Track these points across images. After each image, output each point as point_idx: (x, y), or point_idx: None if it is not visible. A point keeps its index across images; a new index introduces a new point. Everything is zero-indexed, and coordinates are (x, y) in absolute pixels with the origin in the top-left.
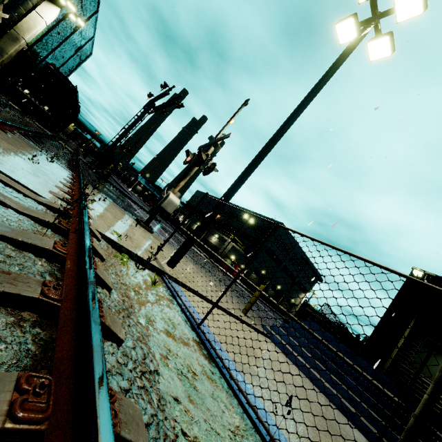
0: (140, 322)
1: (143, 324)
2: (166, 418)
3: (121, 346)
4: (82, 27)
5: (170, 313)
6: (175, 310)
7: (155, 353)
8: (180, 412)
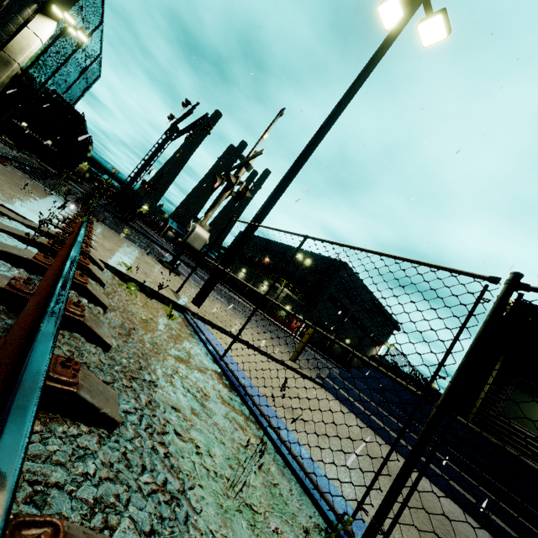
0: (143, 344)
1: (147, 346)
2: (155, 417)
3: (110, 353)
4: (85, 43)
5: (187, 345)
6: (194, 343)
7: (156, 370)
8: (177, 418)
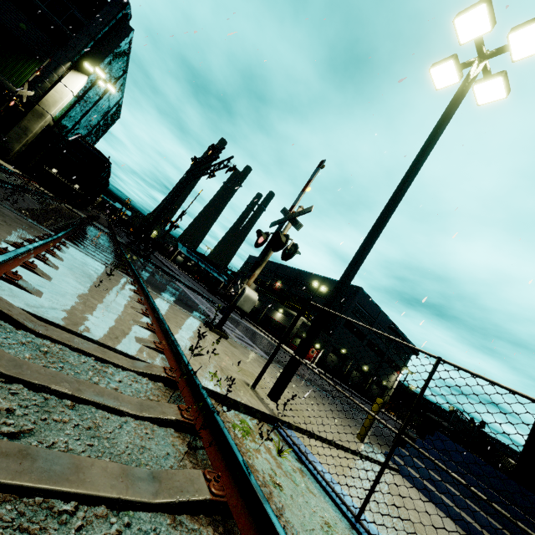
0: None
1: None
2: None
3: None
4: (110, 91)
5: (319, 507)
6: (317, 493)
7: None
8: None
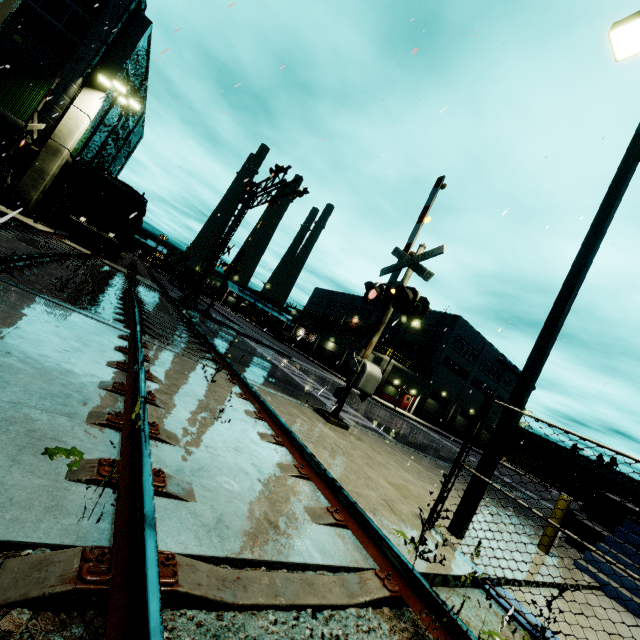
0: None
1: None
2: None
3: None
4: (130, 106)
5: None
6: None
7: None
8: None
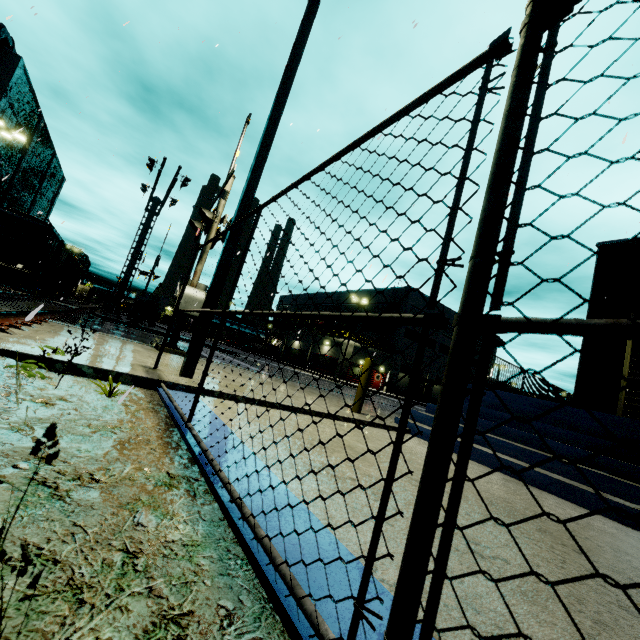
0: None
1: None
2: None
3: None
4: (31, 146)
5: (126, 421)
6: (147, 417)
7: None
8: None
